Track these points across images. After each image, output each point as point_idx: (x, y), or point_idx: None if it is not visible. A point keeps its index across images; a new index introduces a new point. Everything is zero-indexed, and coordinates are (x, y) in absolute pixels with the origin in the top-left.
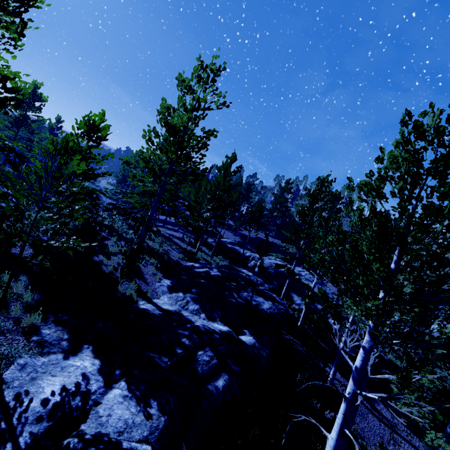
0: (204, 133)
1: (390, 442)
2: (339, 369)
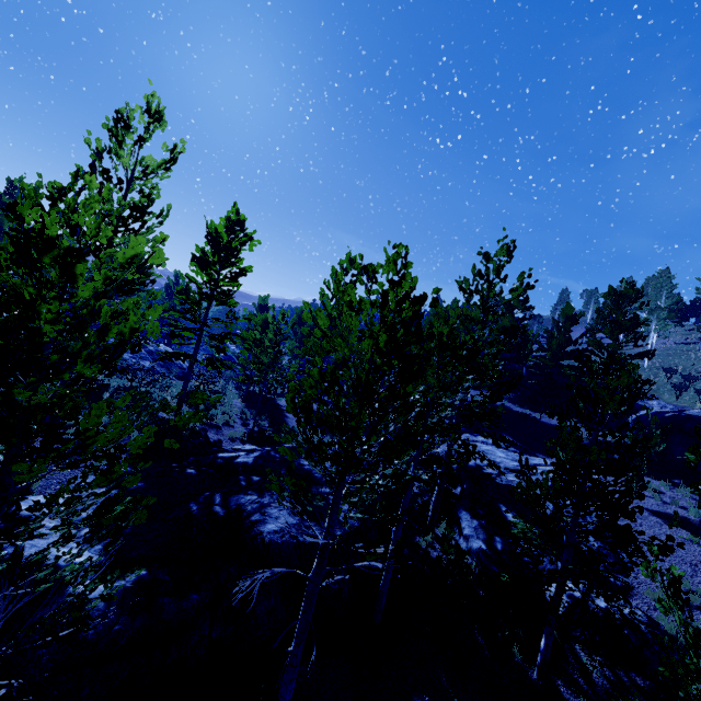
0: (132, 211)
1: None
2: None
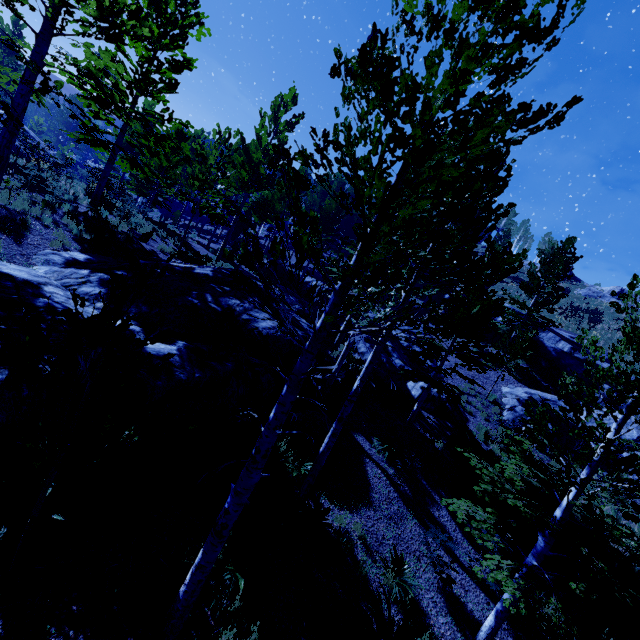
0: None
1: (431, 567)
2: (388, 449)
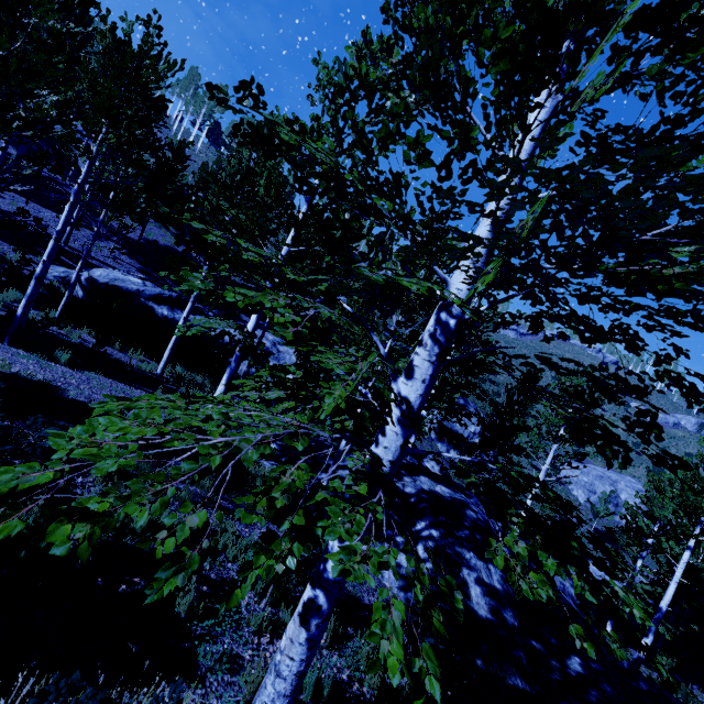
0: None
1: None
2: None
